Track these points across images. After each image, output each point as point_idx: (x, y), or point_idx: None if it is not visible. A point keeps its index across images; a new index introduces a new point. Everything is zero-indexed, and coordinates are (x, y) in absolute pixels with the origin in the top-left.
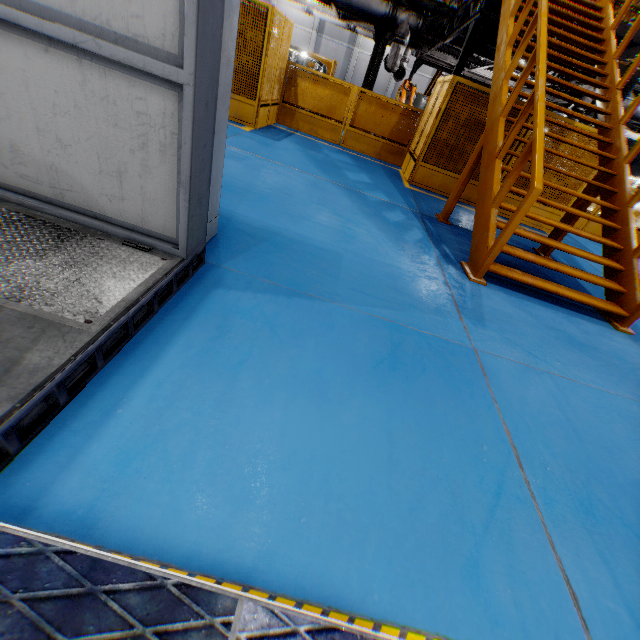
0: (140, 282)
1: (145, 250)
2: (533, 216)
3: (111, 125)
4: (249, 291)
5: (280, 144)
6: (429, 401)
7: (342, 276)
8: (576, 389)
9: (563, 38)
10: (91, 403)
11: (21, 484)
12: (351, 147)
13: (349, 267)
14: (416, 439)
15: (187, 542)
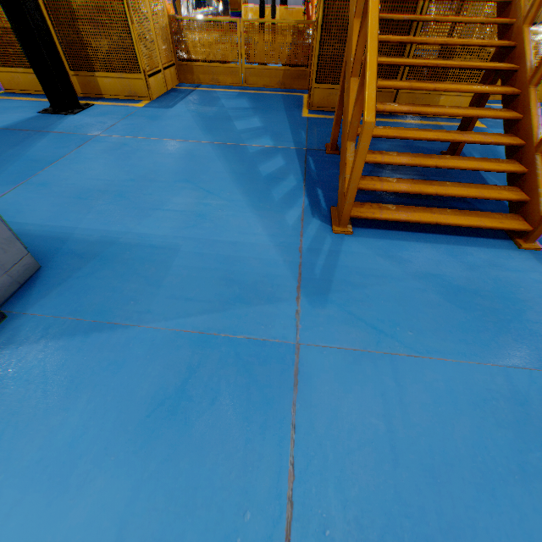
0: None
1: None
2: (404, 135)
3: None
4: (42, 341)
5: (171, 111)
6: (200, 453)
7: (166, 281)
8: (421, 372)
9: None
10: None
11: None
12: (254, 84)
13: (181, 264)
14: (156, 525)
15: None
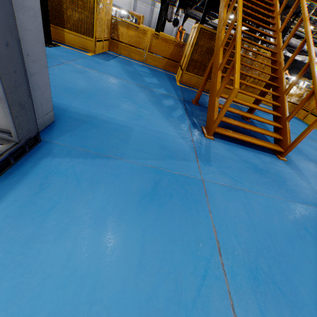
0: None
1: None
2: (238, 101)
3: None
4: (68, 157)
5: (108, 63)
6: (171, 218)
7: (131, 141)
8: (256, 198)
9: (253, 4)
10: None
11: None
12: (150, 63)
13: (136, 135)
14: (159, 246)
15: None
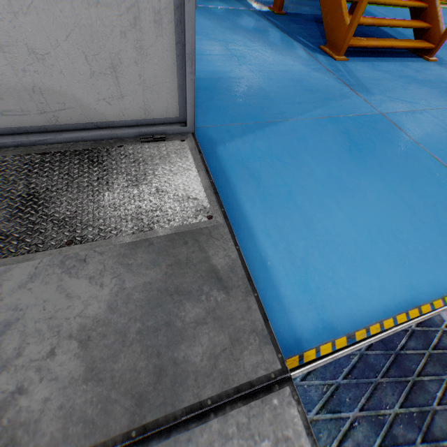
0: (195, 168)
1: (162, 139)
2: None
3: (91, 6)
4: (236, 138)
5: None
6: (392, 161)
7: (271, 95)
8: (441, 114)
9: None
10: (250, 268)
11: (277, 333)
12: None
13: (267, 85)
14: (407, 188)
15: (376, 306)
